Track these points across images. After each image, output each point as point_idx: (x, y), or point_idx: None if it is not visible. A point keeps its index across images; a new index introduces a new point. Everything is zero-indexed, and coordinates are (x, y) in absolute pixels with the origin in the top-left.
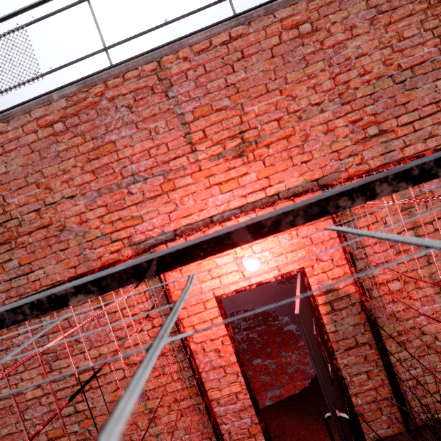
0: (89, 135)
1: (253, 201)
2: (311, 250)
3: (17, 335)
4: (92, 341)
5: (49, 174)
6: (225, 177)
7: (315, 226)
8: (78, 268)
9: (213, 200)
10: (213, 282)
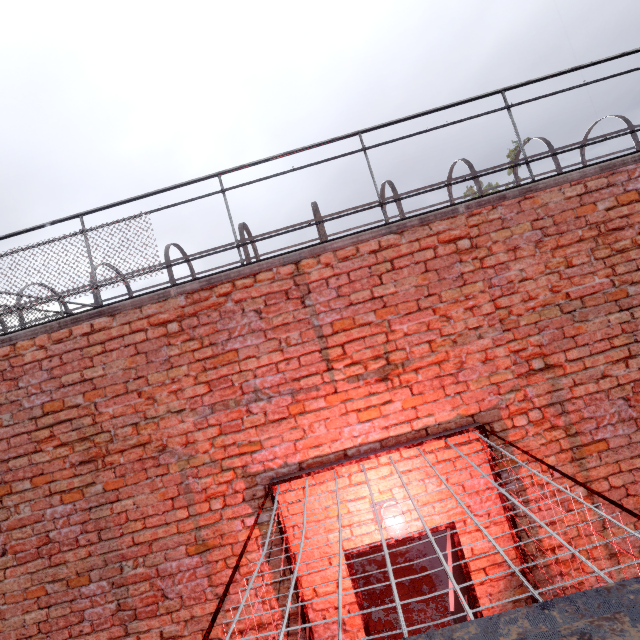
0: (208, 340)
1: (396, 435)
2: (463, 500)
3: (88, 583)
4: (184, 598)
5: (154, 381)
6: (365, 403)
7: (469, 471)
8: (177, 500)
9: (348, 430)
10: (343, 532)
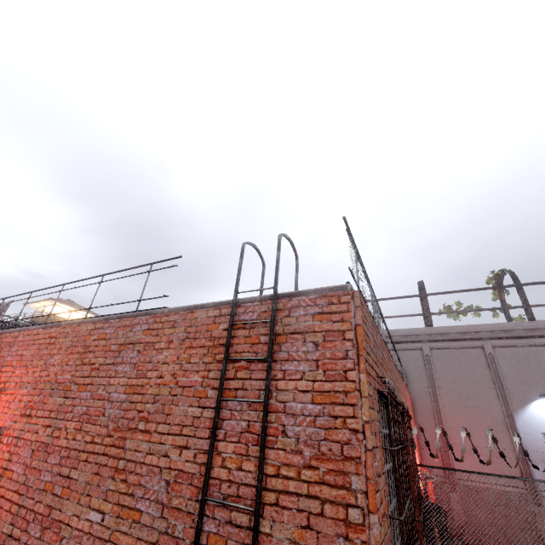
0: None
1: None
2: None
3: None
4: None
5: None
6: None
7: None
8: None
9: None
10: None
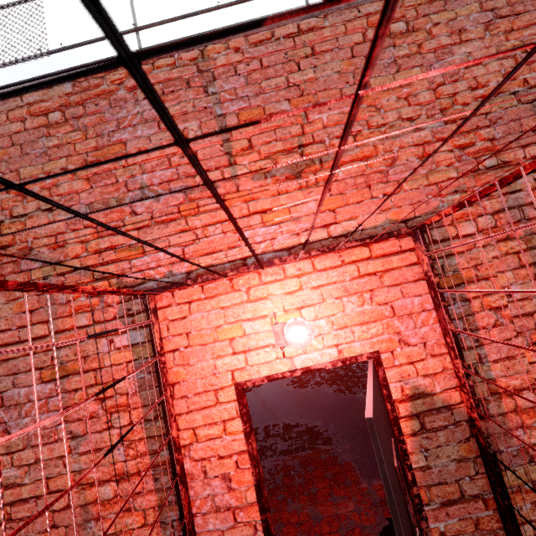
0: (94, 131)
1: (309, 242)
2: (391, 325)
3: None
4: (30, 435)
5: (27, 176)
6: (272, 204)
7: (399, 288)
8: (36, 314)
9: (250, 235)
10: (235, 360)
